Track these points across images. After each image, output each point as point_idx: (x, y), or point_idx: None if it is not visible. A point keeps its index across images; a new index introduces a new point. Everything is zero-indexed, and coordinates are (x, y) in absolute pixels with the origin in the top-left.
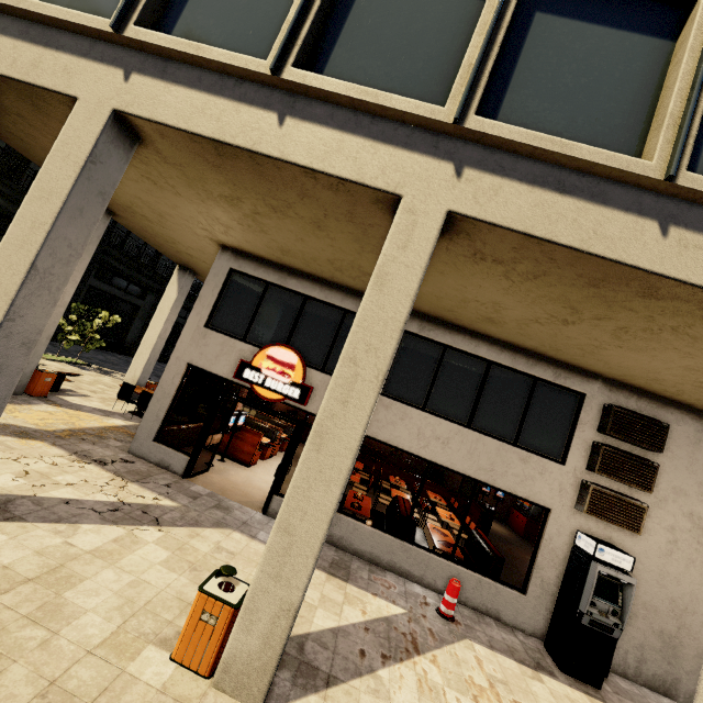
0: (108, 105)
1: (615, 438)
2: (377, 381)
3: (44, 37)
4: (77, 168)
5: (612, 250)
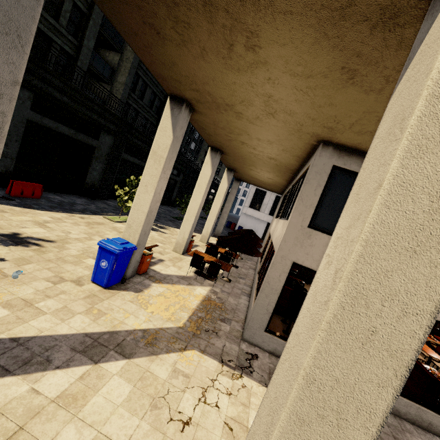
0: None
1: None
2: None
3: None
4: None
5: None
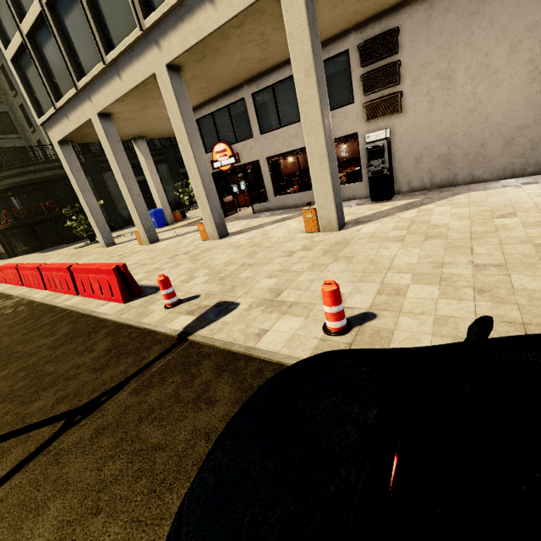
0: (96, 114)
1: (374, 63)
2: (188, 142)
3: (73, 107)
4: (106, 140)
5: (205, 32)
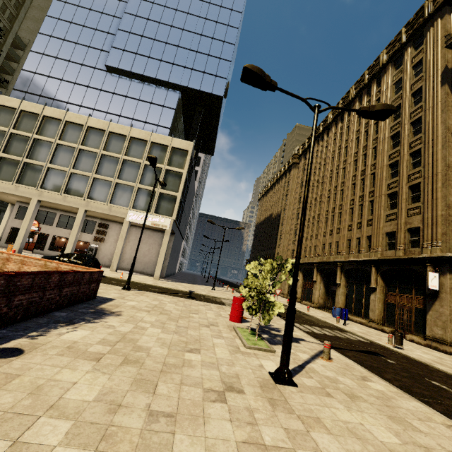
0: None
1: (102, 228)
2: (29, 219)
3: None
4: None
5: (57, 202)
